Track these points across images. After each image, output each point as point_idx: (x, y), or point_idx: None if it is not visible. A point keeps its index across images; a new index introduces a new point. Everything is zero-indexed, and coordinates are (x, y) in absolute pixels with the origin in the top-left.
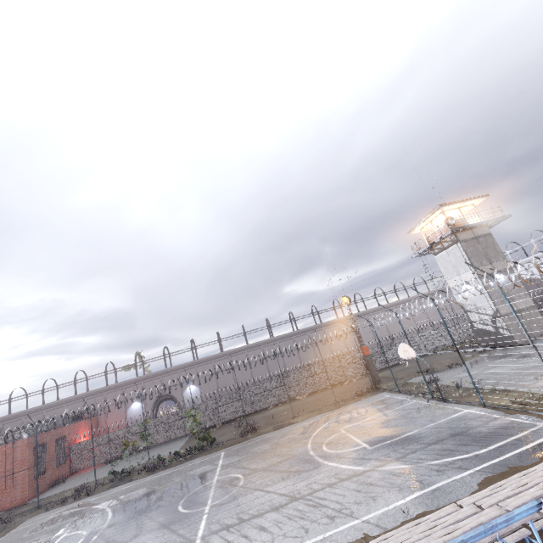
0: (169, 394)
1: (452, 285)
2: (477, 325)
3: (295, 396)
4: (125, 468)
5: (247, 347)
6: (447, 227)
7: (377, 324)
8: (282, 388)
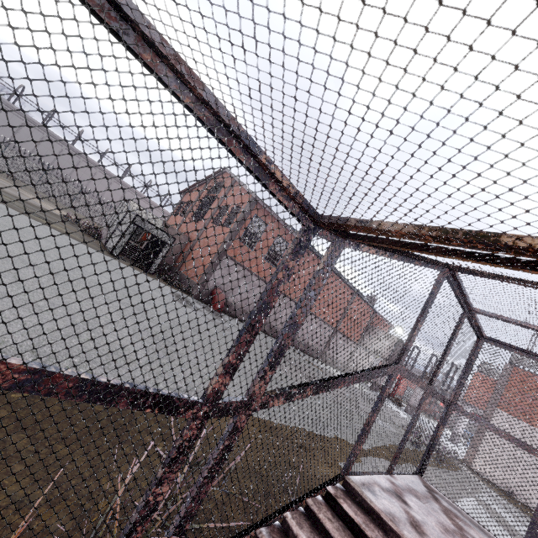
0: None
1: None
2: None
3: None
4: None
5: None
6: None
7: None
8: None
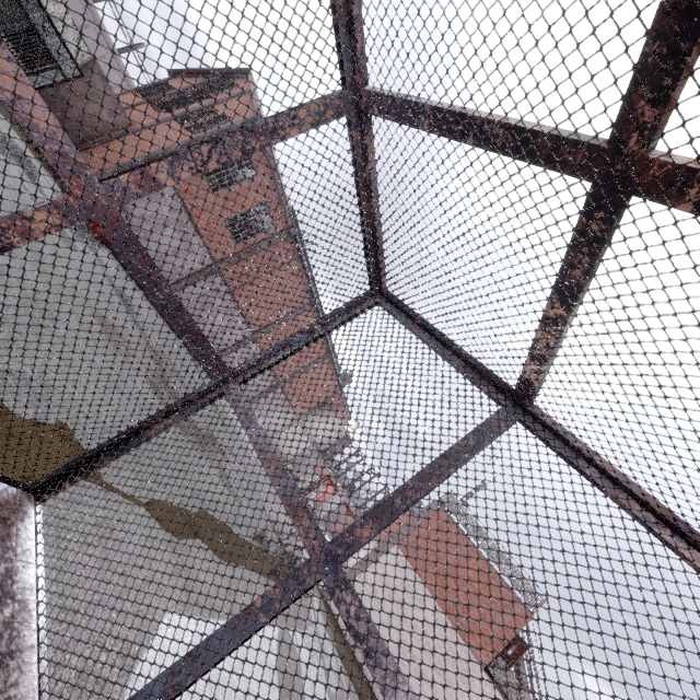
0: None
1: None
2: None
3: None
4: None
5: None
6: None
7: None
8: None
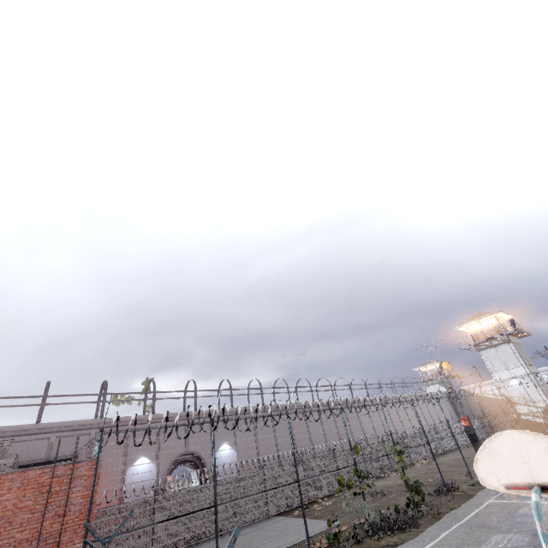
0: (196, 452)
1: (498, 378)
2: (525, 417)
3: (376, 474)
4: (355, 527)
5: (291, 406)
6: (498, 329)
7: (393, 413)
8: (364, 460)
